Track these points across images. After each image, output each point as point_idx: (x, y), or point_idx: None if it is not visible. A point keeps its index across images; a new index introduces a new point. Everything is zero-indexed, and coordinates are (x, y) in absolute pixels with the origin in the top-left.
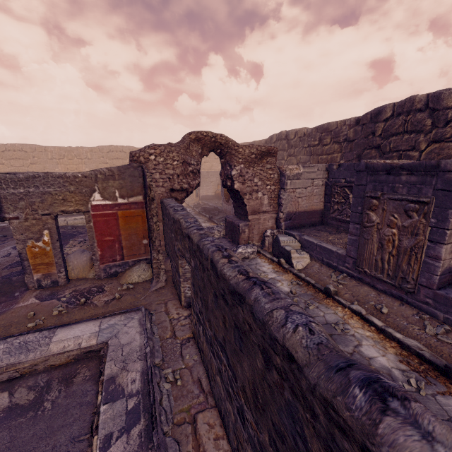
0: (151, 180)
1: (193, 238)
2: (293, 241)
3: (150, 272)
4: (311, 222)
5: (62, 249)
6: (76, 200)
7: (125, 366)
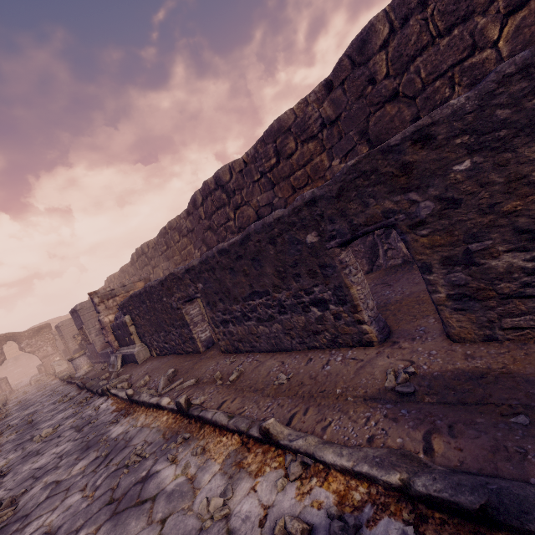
0: None
1: None
2: (61, 362)
3: None
4: None
5: None
6: None
7: None
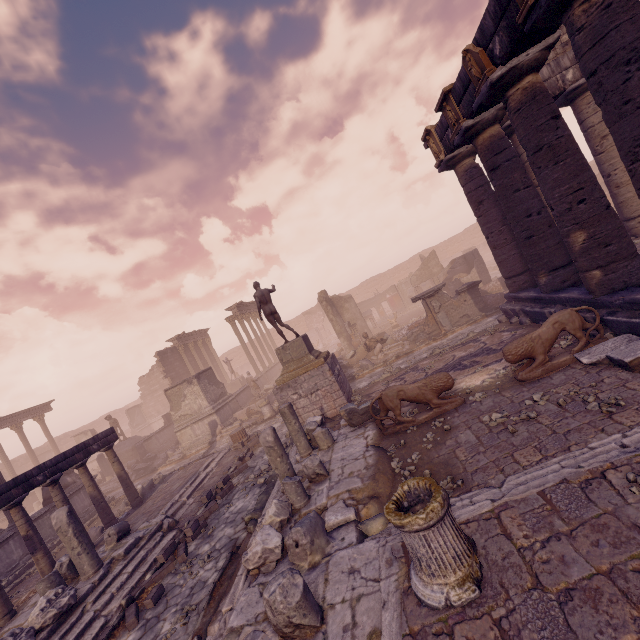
0: None
1: None
2: None
3: None
4: None
5: None
6: None
7: None
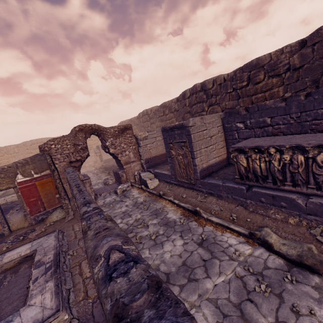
0: (50, 160)
1: (70, 184)
2: (149, 174)
3: (64, 213)
4: (162, 161)
5: (3, 213)
6: (6, 182)
7: (45, 254)
